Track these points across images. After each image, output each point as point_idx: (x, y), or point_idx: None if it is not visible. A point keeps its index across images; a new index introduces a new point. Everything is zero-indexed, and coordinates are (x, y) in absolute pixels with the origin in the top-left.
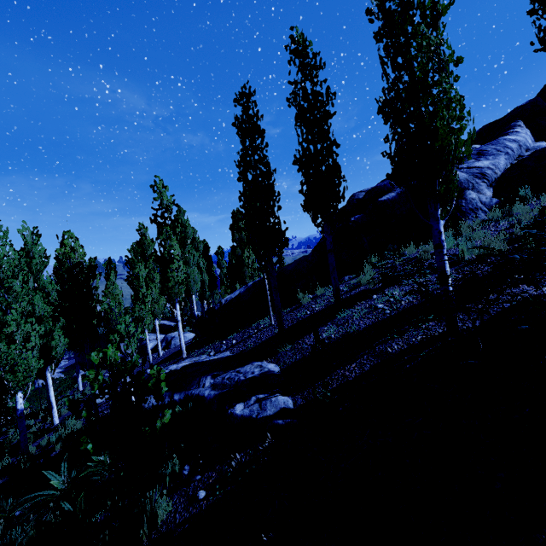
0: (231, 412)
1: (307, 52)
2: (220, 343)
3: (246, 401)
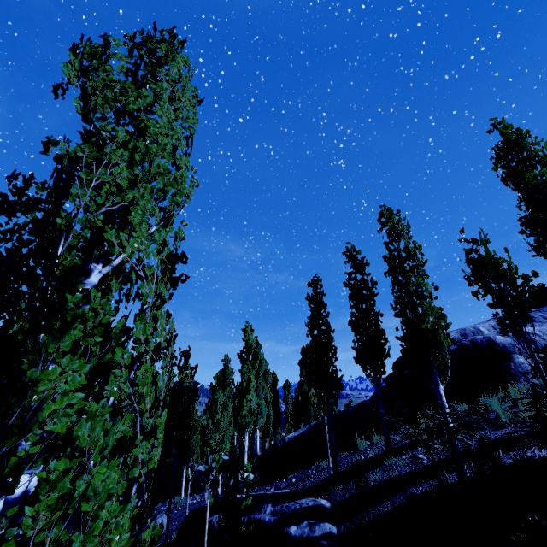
0: (287, 530)
1: (357, 257)
2: (280, 481)
3: (300, 524)
